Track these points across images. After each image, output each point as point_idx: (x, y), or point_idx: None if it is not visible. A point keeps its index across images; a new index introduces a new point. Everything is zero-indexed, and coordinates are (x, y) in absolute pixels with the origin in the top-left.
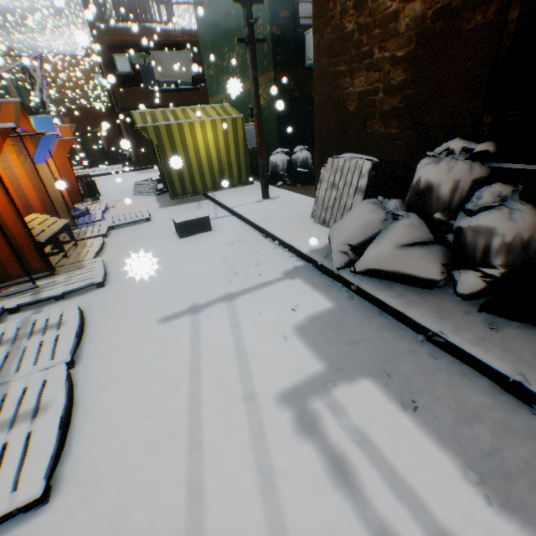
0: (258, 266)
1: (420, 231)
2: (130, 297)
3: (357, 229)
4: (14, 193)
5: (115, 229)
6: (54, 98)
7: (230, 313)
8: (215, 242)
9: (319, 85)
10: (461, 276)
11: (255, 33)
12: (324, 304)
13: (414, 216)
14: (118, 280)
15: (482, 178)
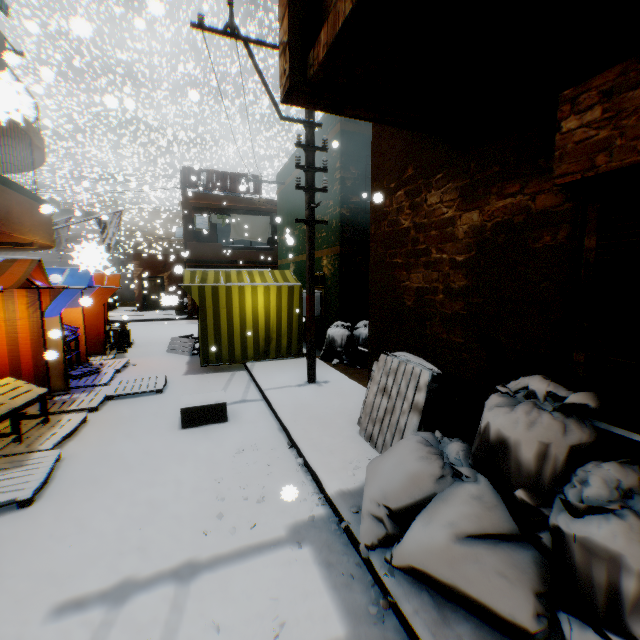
0: (259, 504)
1: (494, 513)
2: (48, 538)
3: (399, 483)
4: (6, 347)
5: (113, 400)
6: (137, 241)
7: (170, 616)
8: (221, 444)
9: (375, 271)
10: (574, 635)
11: (326, 210)
12: (332, 626)
13: (485, 483)
14: (56, 497)
15: (586, 445)
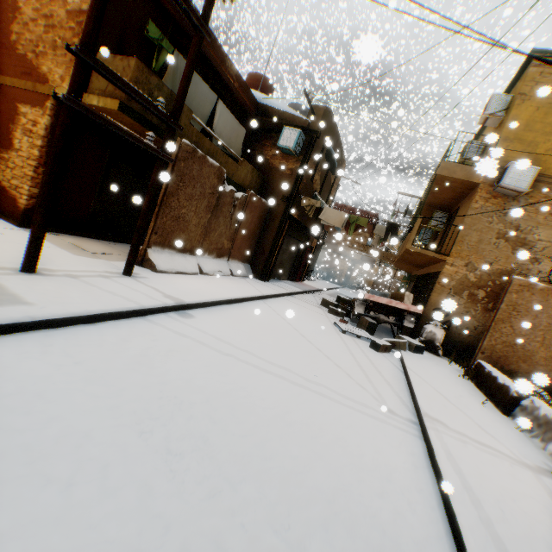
0: None
1: None
2: None
3: None
4: None
5: None
6: None
7: None
8: None
9: None
10: None
11: None
12: None
13: None
14: None
15: None
